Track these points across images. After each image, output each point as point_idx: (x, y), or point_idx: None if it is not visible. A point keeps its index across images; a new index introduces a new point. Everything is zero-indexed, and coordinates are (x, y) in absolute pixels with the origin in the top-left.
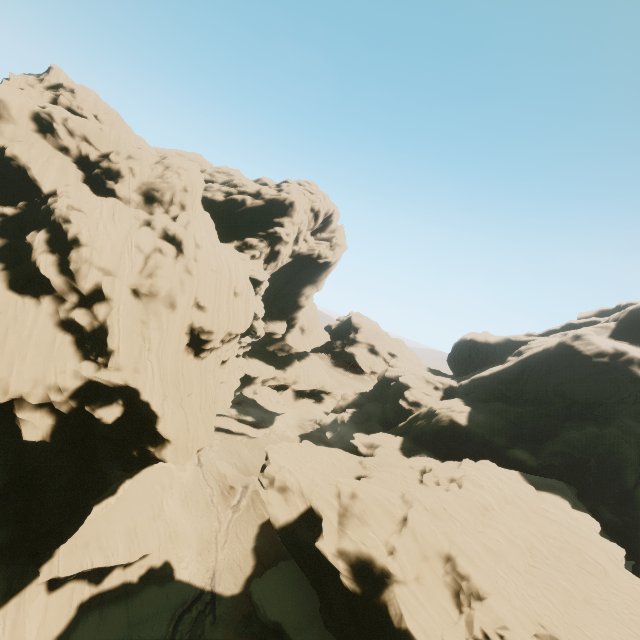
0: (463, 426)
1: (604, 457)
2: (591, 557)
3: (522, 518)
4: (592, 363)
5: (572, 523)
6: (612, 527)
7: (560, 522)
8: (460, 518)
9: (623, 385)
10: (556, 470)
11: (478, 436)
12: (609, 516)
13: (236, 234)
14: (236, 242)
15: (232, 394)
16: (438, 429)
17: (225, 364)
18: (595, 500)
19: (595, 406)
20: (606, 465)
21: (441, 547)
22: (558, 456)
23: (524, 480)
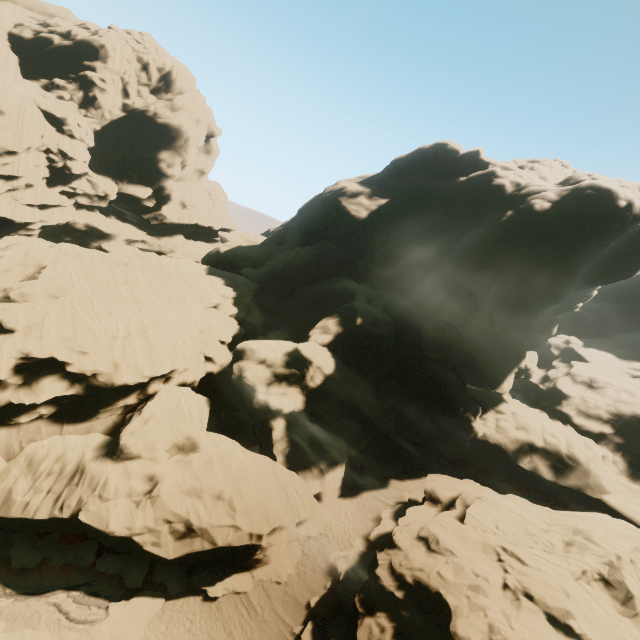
0: (222, 254)
1: (289, 264)
2: (183, 295)
3: (161, 277)
4: (321, 199)
5: (199, 284)
6: (269, 309)
7: (190, 282)
8: (88, 260)
9: (329, 213)
10: (259, 277)
11: (228, 260)
12: (269, 301)
13: (47, 75)
14: (43, 81)
15: (38, 218)
16: (207, 258)
17: (12, 182)
18: (271, 294)
19: (314, 234)
20: (287, 270)
21: (43, 262)
22: (265, 267)
23: (206, 270)
